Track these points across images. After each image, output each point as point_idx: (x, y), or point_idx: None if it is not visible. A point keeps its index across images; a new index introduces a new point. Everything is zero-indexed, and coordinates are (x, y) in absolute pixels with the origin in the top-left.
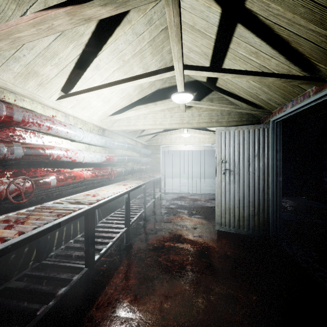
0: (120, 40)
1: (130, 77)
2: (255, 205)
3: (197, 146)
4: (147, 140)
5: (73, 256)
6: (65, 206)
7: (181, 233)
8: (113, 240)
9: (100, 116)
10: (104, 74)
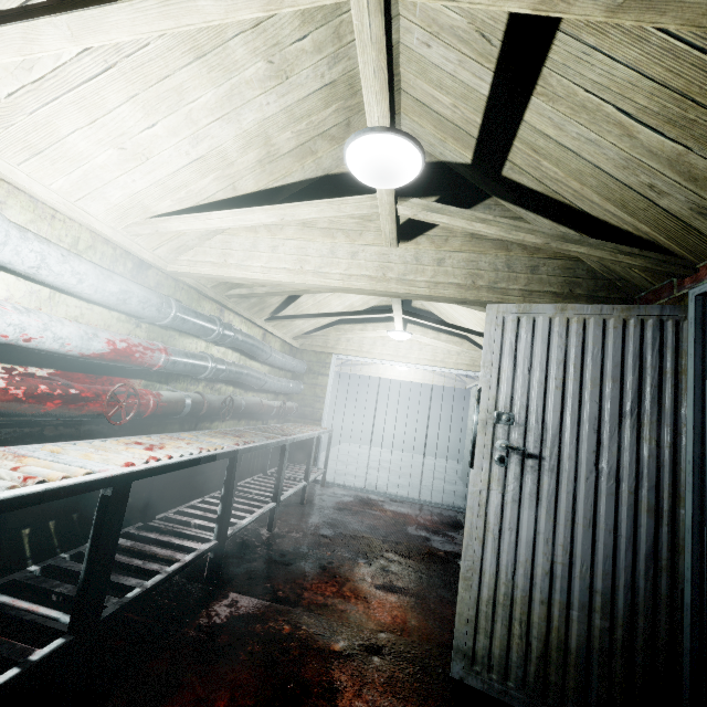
0: None
1: None
2: (615, 609)
3: (428, 375)
4: (299, 336)
5: None
6: None
7: (313, 673)
8: None
9: (119, 210)
10: None
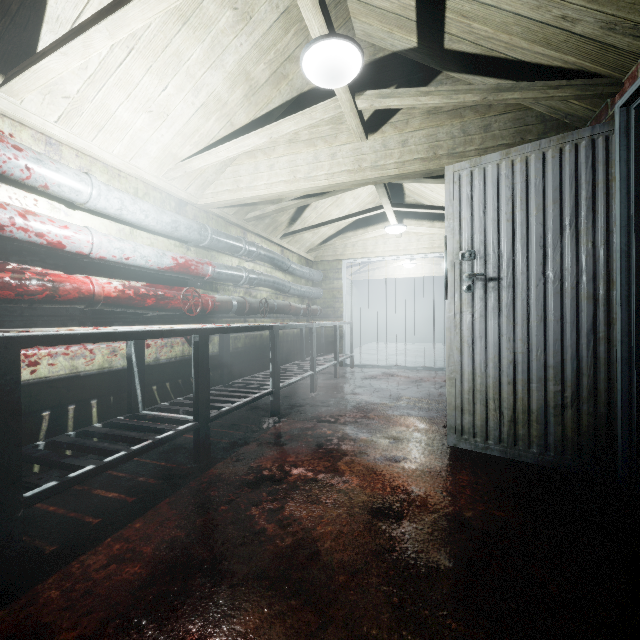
0: None
1: None
2: (565, 375)
3: (435, 268)
4: (311, 249)
5: None
6: None
7: (348, 447)
8: (133, 449)
9: (158, 162)
10: None
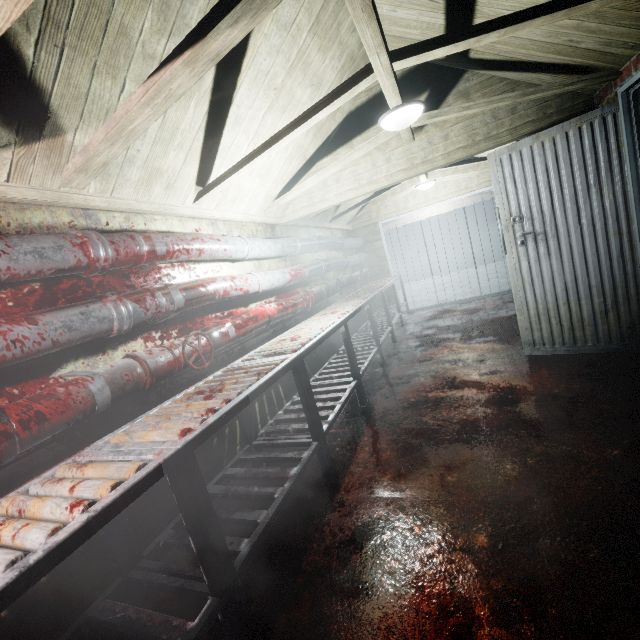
0: (261, 53)
1: (297, 119)
2: (604, 290)
3: (457, 201)
4: (350, 221)
5: (290, 431)
6: (260, 361)
7: (454, 373)
8: (341, 402)
9: (261, 205)
10: (250, 128)
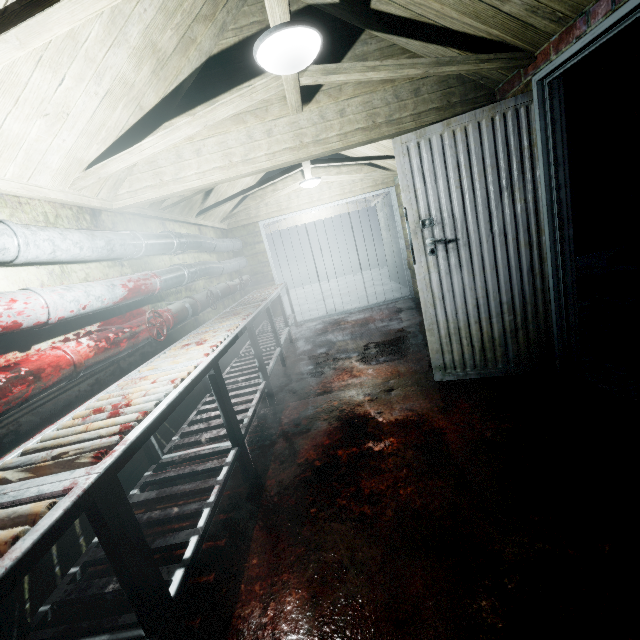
0: None
1: None
2: (515, 307)
3: (338, 207)
4: (224, 218)
5: (108, 597)
6: (8, 496)
7: (363, 412)
8: (212, 501)
9: (61, 173)
10: None
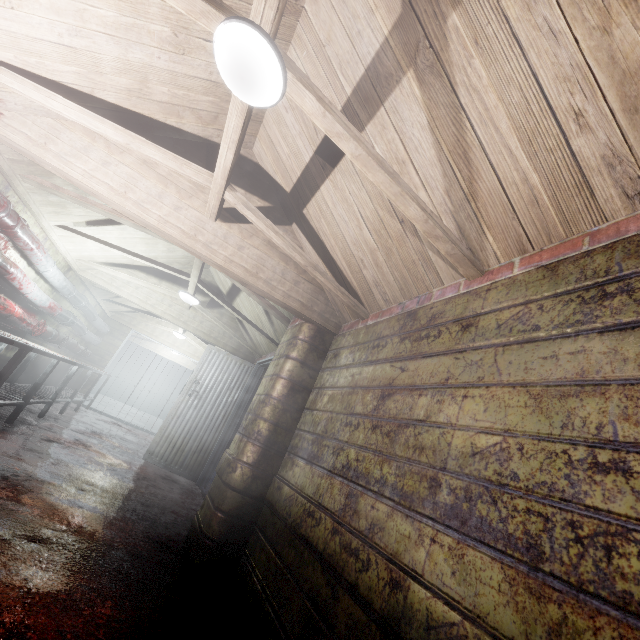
0: None
1: (150, 259)
2: (202, 440)
3: (191, 363)
4: (115, 311)
5: None
6: None
7: (93, 445)
8: (7, 402)
9: (82, 256)
10: (125, 234)
